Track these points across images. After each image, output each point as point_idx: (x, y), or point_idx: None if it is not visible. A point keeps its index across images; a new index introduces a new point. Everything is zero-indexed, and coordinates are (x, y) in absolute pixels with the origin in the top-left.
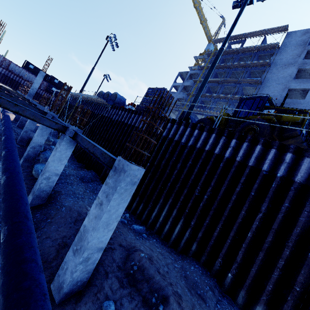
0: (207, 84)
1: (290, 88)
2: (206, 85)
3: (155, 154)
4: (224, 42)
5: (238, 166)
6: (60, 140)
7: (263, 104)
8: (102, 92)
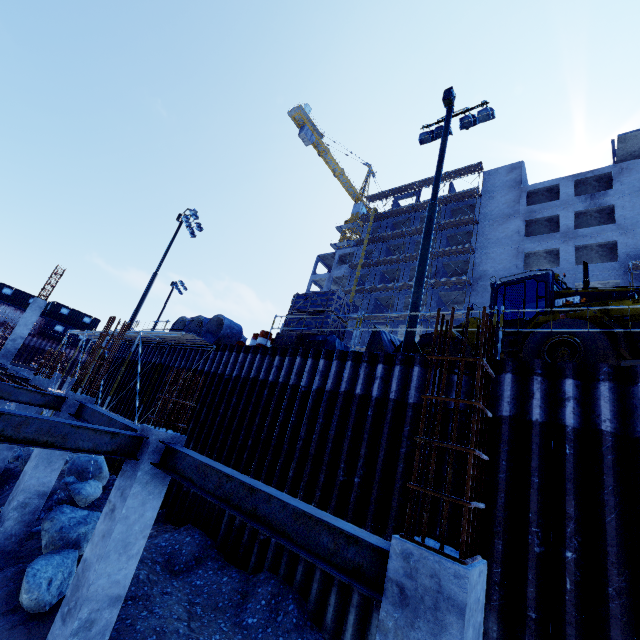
0: (376, 268)
1: (527, 253)
2: (375, 270)
3: (366, 448)
4: (433, 194)
5: (617, 447)
6: (124, 479)
7: (548, 290)
8: (184, 318)
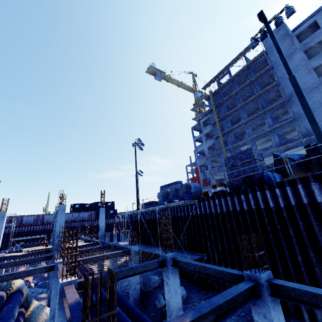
0: (226, 119)
1: (315, 67)
2: (225, 120)
3: None
4: (288, 71)
5: None
6: (258, 308)
7: None
8: (166, 191)
